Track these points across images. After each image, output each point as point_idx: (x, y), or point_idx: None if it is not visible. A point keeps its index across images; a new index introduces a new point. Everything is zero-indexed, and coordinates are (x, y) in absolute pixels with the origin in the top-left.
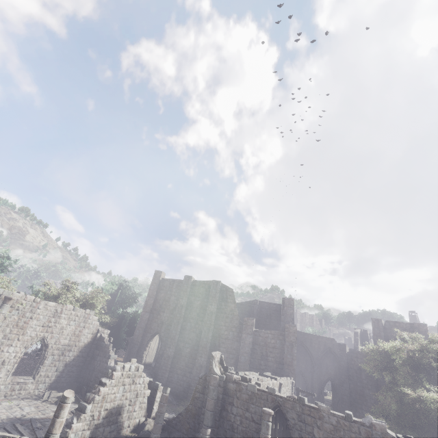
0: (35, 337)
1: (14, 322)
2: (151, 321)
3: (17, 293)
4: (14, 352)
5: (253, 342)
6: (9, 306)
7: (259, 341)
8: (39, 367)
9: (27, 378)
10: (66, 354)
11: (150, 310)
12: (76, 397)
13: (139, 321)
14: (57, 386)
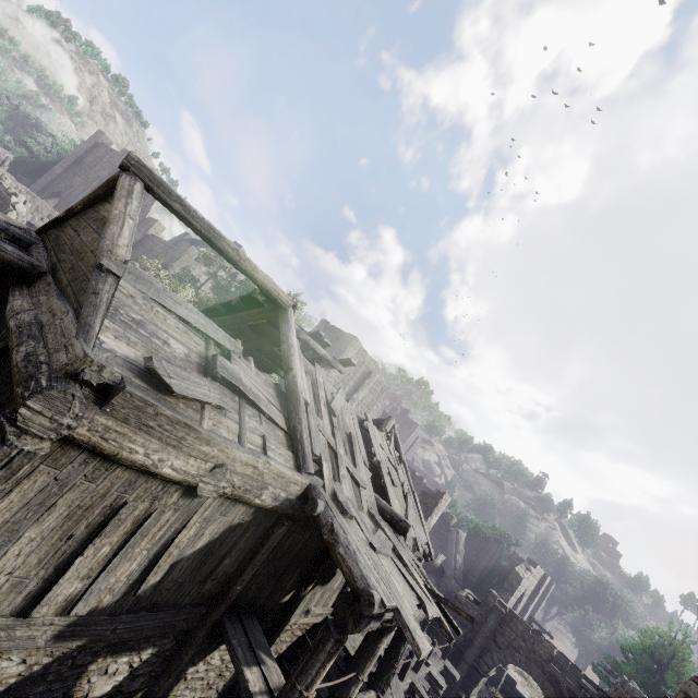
0: None
1: None
2: (62, 180)
3: None
4: None
5: (142, 243)
6: None
7: (147, 245)
8: None
9: None
10: None
11: (67, 167)
12: None
13: (49, 173)
14: None
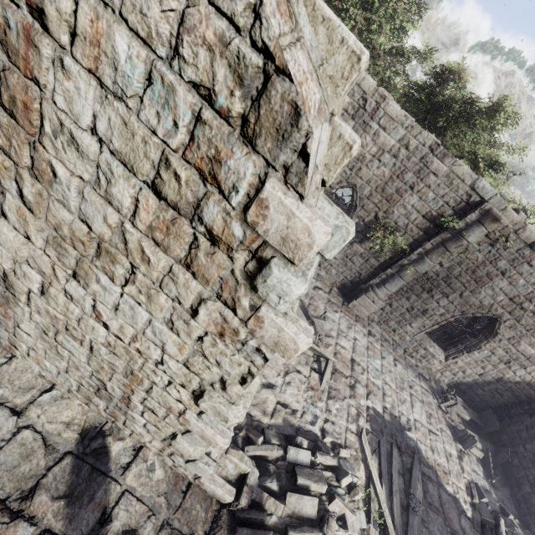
0: (486, 307)
1: (471, 263)
2: None
3: (513, 211)
4: (444, 307)
5: None
6: (484, 232)
7: None
8: (461, 351)
9: (438, 352)
10: (511, 366)
11: None
12: (487, 457)
13: None
14: (466, 391)
